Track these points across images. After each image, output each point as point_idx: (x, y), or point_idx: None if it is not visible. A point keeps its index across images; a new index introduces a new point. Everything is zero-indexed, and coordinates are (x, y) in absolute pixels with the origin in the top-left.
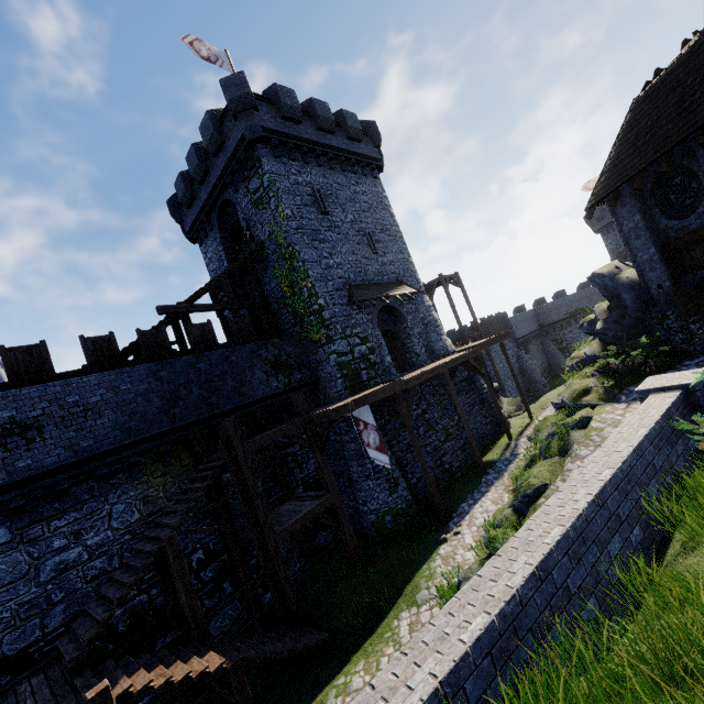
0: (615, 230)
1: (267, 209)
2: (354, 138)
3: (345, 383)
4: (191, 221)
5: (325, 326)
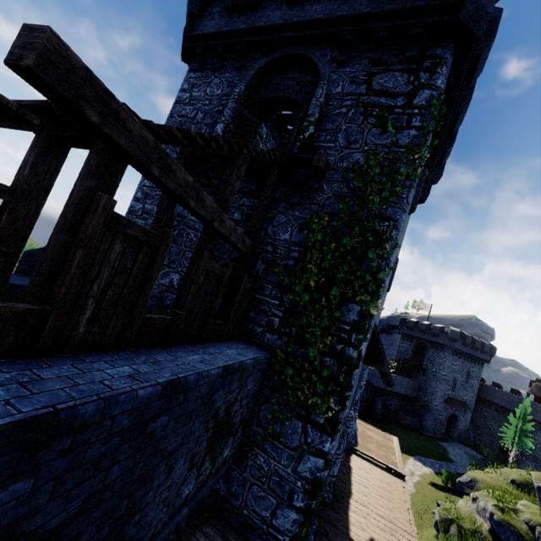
0: (412, 342)
1: (386, 134)
2: (444, 157)
3: (302, 529)
4: (216, 29)
5: (343, 396)
